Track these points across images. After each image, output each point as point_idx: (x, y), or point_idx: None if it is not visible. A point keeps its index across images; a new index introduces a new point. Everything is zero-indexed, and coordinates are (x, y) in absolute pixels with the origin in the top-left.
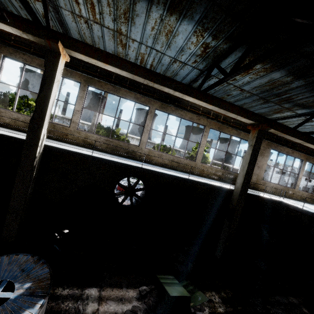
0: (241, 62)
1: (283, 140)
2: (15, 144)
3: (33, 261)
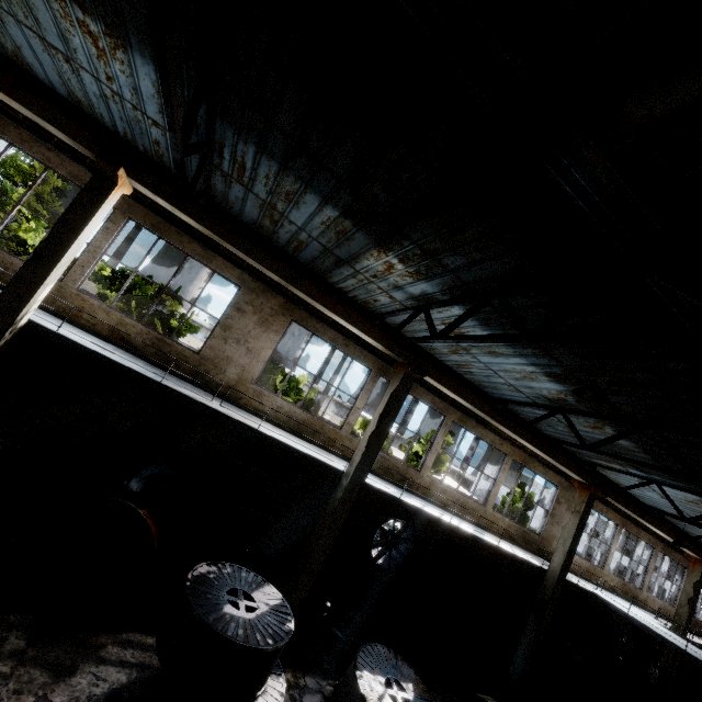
0: (606, 444)
1: None
2: (266, 444)
3: (393, 656)
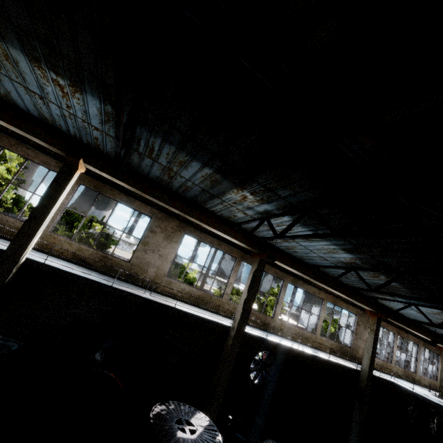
0: (383, 287)
1: None
2: (177, 315)
3: None
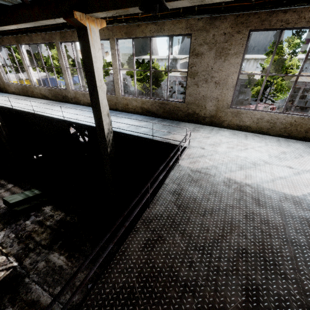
0: None
1: None
2: None
3: None
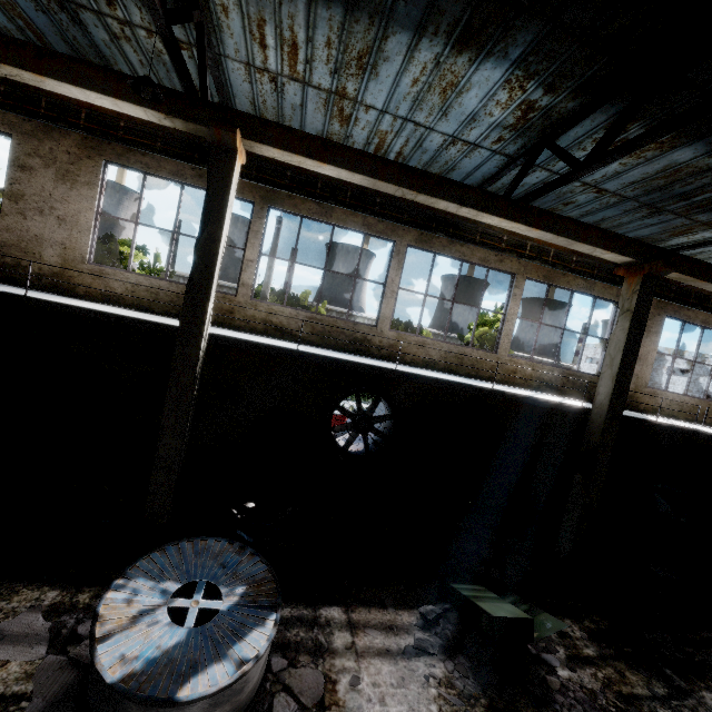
0: (612, 138)
1: (694, 295)
2: (136, 336)
3: (234, 551)
